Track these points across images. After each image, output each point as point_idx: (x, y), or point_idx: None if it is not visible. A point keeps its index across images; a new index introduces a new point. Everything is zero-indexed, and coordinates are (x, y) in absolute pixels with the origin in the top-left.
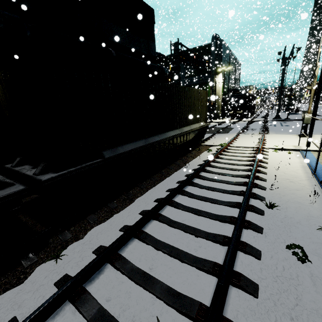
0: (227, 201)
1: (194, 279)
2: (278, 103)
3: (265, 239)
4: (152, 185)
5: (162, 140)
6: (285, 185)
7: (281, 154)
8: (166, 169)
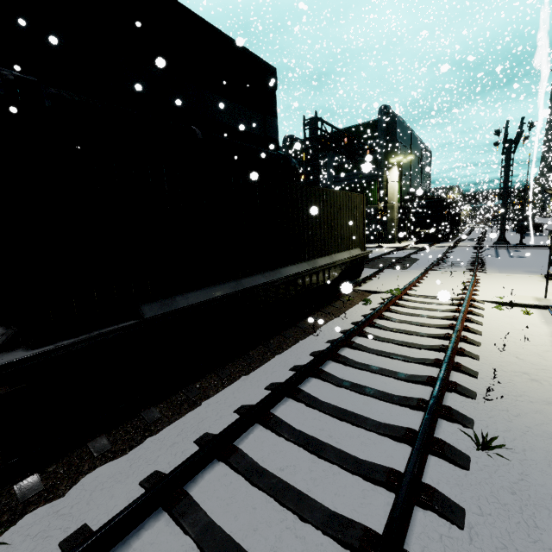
0: (387, 423)
1: None
2: (502, 217)
3: (469, 548)
4: (244, 371)
5: (271, 283)
6: (520, 388)
7: (510, 314)
8: (278, 338)
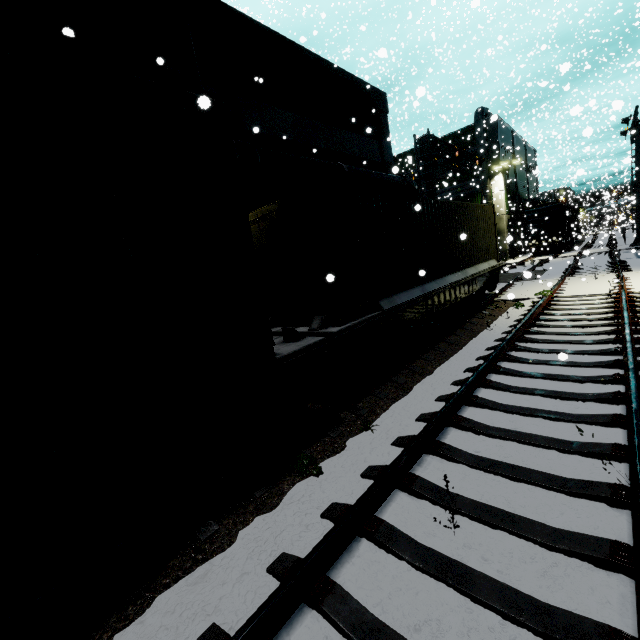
0: (595, 361)
1: (589, 433)
2: (638, 214)
3: None
4: (443, 357)
5: (442, 289)
6: None
7: None
8: (452, 337)
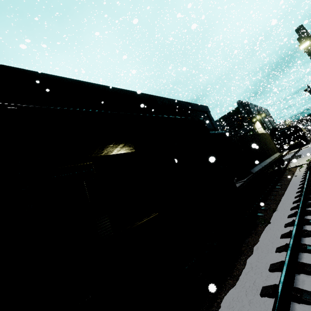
0: None
1: None
2: None
3: None
4: (282, 189)
5: (267, 164)
6: None
7: None
8: (280, 183)
